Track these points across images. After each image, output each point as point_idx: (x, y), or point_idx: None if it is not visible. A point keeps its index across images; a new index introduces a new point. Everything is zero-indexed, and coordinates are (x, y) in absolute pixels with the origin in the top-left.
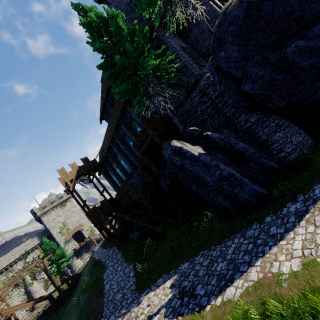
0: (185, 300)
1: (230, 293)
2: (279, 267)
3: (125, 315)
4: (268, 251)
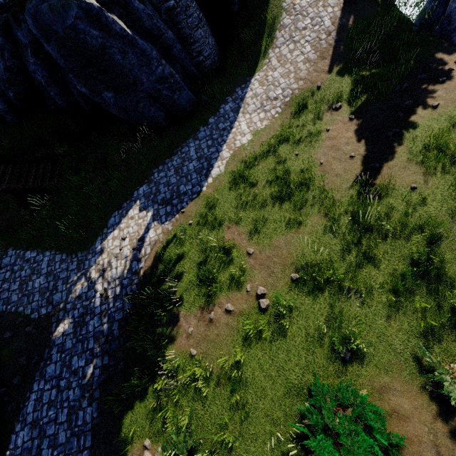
0: (175, 202)
1: (216, 172)
2: (240, 143)
3: (87, 274)
4: (227, 138)
